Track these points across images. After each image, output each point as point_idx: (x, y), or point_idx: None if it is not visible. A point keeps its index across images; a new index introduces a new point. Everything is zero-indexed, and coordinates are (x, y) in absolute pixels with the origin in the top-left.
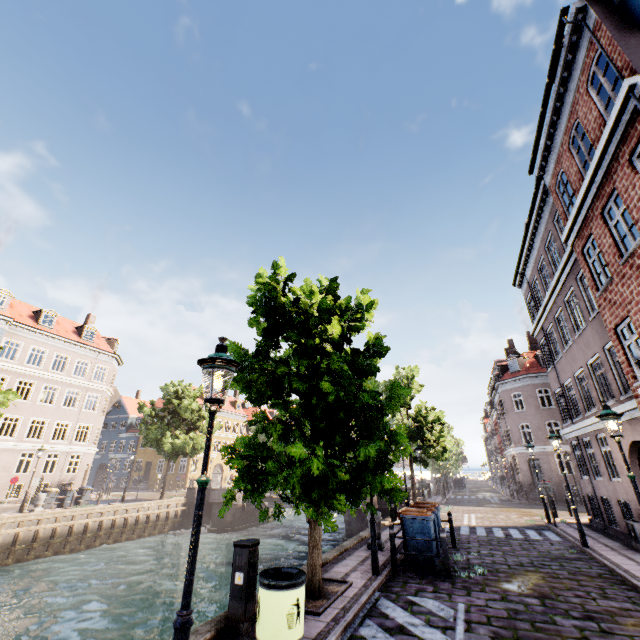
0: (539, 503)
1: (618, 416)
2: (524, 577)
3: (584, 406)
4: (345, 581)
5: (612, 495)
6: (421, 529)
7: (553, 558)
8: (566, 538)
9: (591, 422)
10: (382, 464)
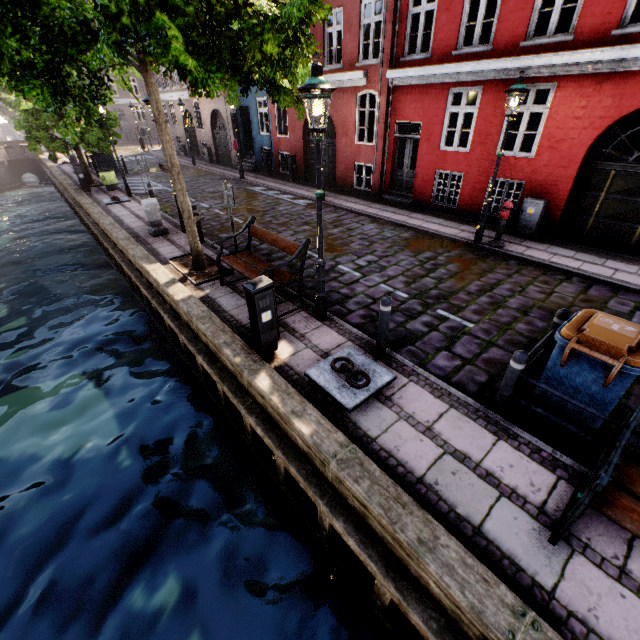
0: (128, 143)
1: (184, 105)
2: (152, 169)
3: (164, 85)
4: (94, 180)
5: (175, 134)
6: (111, 158)
7: (157, 163)
8: (157, 157)
9: (168, 96)
10: (112, 130)
